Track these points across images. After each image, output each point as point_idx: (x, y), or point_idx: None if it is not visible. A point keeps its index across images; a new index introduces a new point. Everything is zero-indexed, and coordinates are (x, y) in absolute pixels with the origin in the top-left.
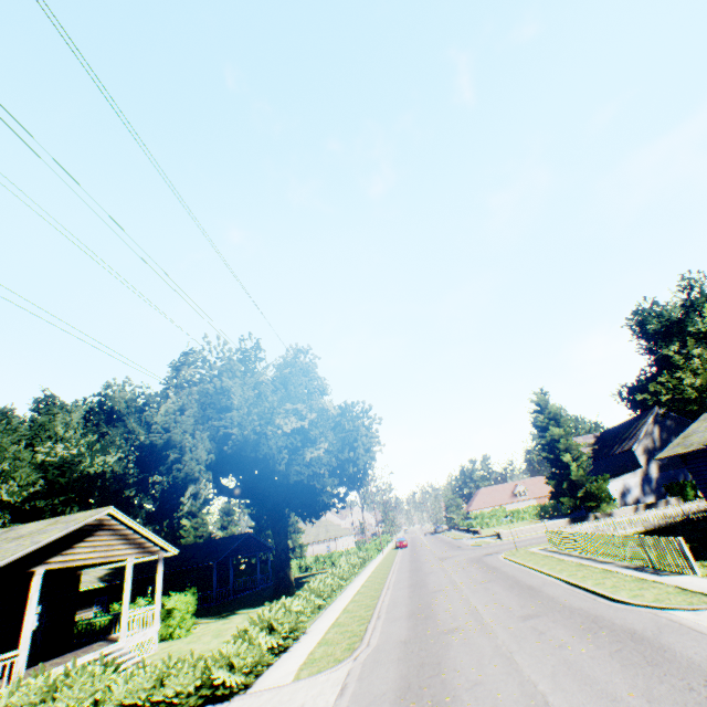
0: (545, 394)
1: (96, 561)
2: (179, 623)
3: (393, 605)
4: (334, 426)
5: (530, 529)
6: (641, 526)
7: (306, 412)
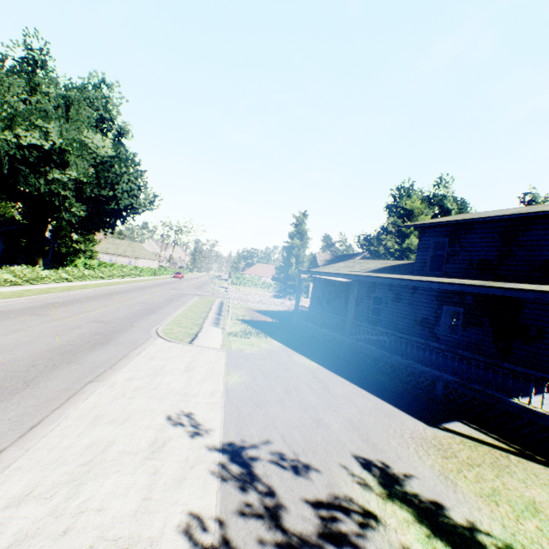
0: (306, 216)
1: None
2: None
3: (63, 297)
4: (100, 164)
5: (248, 292)
6: (286, 308)
7: (56, 136)
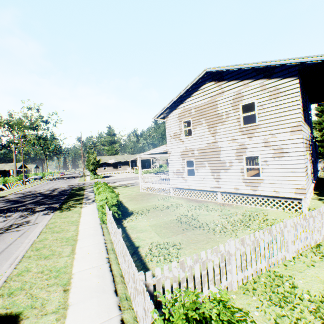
0: None
1: (145, 159)
2: (164, 168)
3: None
4: None
5: None
6: None
7: None
